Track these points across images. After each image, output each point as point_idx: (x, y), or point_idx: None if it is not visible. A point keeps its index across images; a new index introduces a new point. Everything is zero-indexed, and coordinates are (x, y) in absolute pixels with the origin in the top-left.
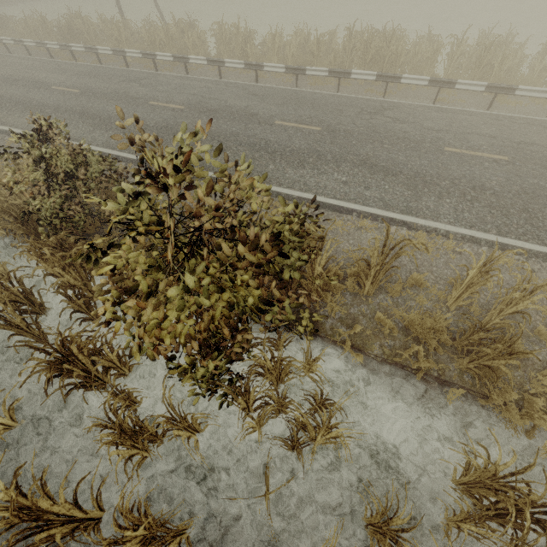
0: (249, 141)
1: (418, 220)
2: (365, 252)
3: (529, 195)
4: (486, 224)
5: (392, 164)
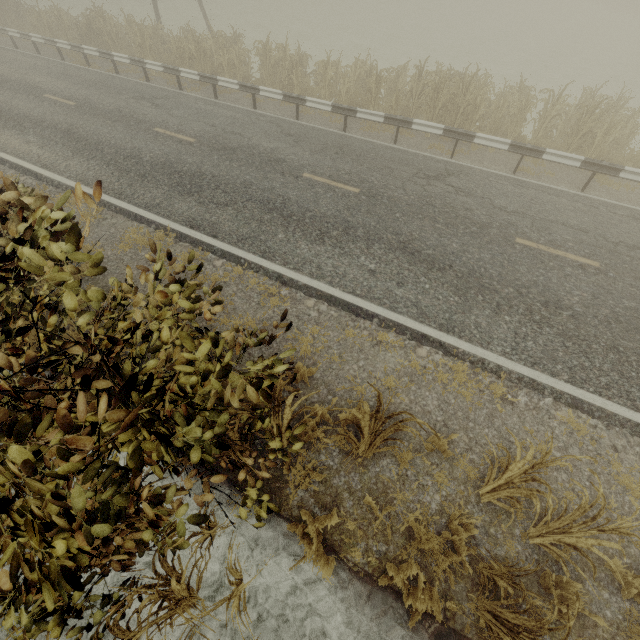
0: (263, 196)
1: (461, 342)
2: (377, 383)
3: (622, 325)
4: (556, 363)
5: (441, 253)
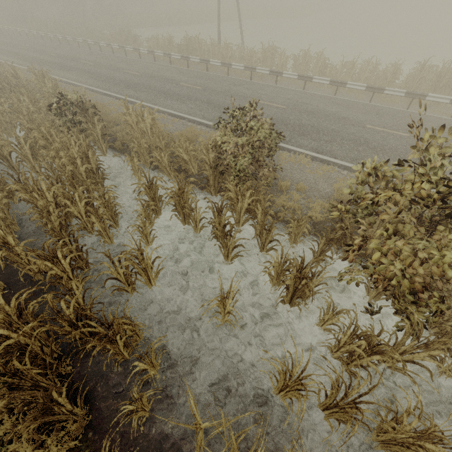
0: (350, 137)
1: None
2: None
3: None
4: None
5: None
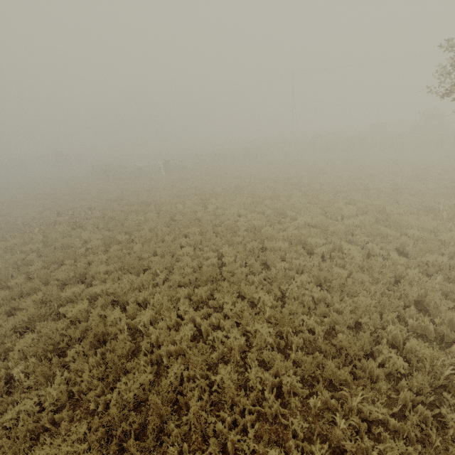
0: None
1: None
2: None
3: None
4: None
5: None
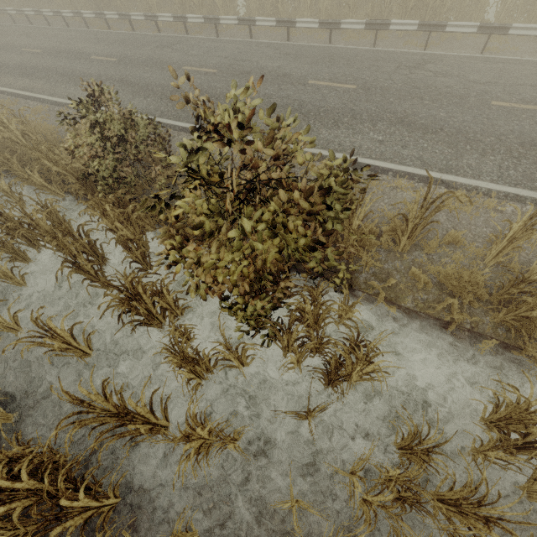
0: (283, 102)
1: (458, 178)
2: (400, 211)
3: None
4: (533, 181)
5: (432, 121)
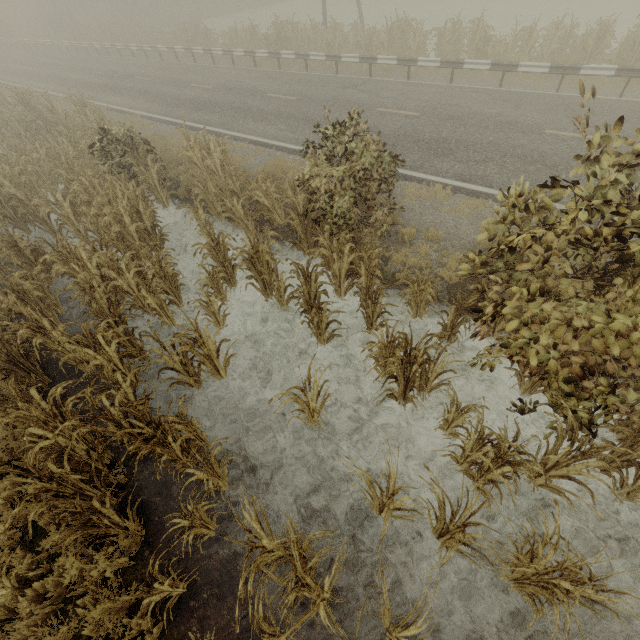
0: (516, 152)
1: None
2: None
3: None
4: None
5: None
